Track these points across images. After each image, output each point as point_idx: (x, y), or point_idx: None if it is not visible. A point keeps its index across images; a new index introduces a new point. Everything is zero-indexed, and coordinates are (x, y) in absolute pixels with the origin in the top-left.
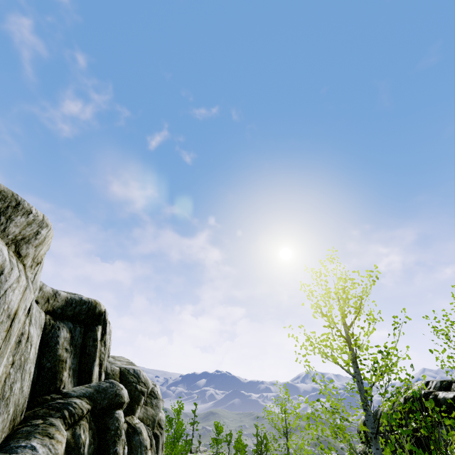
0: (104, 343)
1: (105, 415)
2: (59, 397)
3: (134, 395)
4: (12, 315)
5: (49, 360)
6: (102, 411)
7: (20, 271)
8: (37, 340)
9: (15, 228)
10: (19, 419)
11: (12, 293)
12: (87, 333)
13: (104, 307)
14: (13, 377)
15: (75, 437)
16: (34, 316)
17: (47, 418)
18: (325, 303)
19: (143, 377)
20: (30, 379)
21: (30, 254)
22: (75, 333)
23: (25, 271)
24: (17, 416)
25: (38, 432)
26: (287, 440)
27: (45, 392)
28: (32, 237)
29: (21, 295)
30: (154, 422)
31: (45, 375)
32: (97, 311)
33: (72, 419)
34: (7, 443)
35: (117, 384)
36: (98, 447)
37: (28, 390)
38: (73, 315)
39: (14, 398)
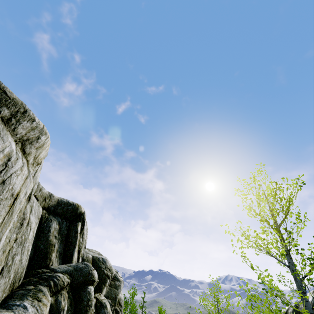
0: (82, 235)
1: (80, 289)
2: (48, 271)
3: (102, 277)
4: (15, 195)
5: (43, 243)
6: (78, 285)
7: (23, 163)
8: (35, 226)
9: (22, 130)
10: (17, 284)
11: (16, 177)
12: (71, 226)
13: (83, 209)
14: (15, 250)
15: (56, 303)
16: (34, 208)
17: (38, 285)
18: (259, 203)
19: (109, 264)
20: (28, 255)
21: (32, 153)
22: (62, 226)
23: (27, 165)
24: (16, 281)
25: (29, 295)
26: None
27: (38, 266)
28: (34, 140)
29: (23, 181)
30: (116, 300)
31: (39, 254)
32: (78, 211)
33: (56, 288)
34: (6, 301)
35: (90, 266)
36: (74, 313)
37: (25, 263)
38: (62, 212)
39: (15, 267)
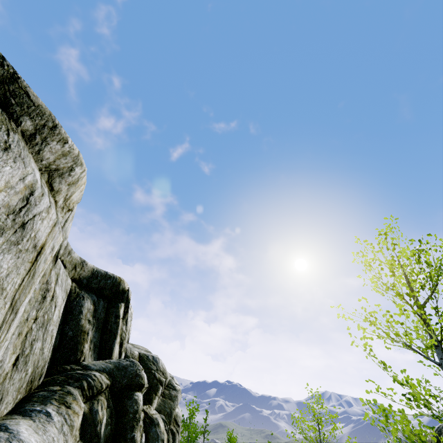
0: (126, 321)
1: (124, 395)
2: (78, 368)
3: (152, 383)
4: (38, 247)
5: (71, 328)
6: (121, 390)
7: (51, 203)
8: (61, 303)
9: (49, 154)
10: (37, 383)
11: (40, 222)
12: (110, 308)
13: (127, 285)
14: (34, 334)
15: (92, 412)
16: (61, 277)
17: (66, 386)
18: (393, 271)
19: (162, 366)
20: (52, 343)
21: (63, 192)
22: (99, 307)
23: (56, 207)
24: (35, 379)
25: (54, 398)
26: None
27: (65, 361)
28: (66, 172)
29: (50, 229)
30: (171, 417)
31: (66, 344)
32: (120, 287)
33: (91, 391)
34: (22, 405)
35: (138, 364)
36: (115, 430)
37: (48, 354)
38: (98, 288)
39: (34, 358)
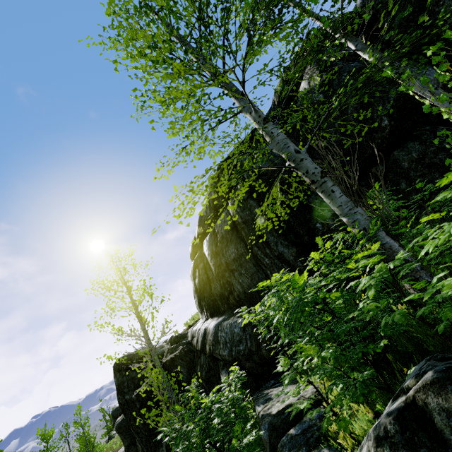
0: None
1: None
2: None
3: None
4: None
5: None
6: None
7: None
8: None
9: None
10: None
11: None
12: None
13: None
14: None
15: None
16: None
17: None
18: None
19: None
20: None
21: None
22: None
23: None
24: None
25: None
26: (127, 288)
27: None
28: None
29: None
30: None
31: None
32: None
33: None
34: None
35: None
36: None
37: None
38: None
39: None
